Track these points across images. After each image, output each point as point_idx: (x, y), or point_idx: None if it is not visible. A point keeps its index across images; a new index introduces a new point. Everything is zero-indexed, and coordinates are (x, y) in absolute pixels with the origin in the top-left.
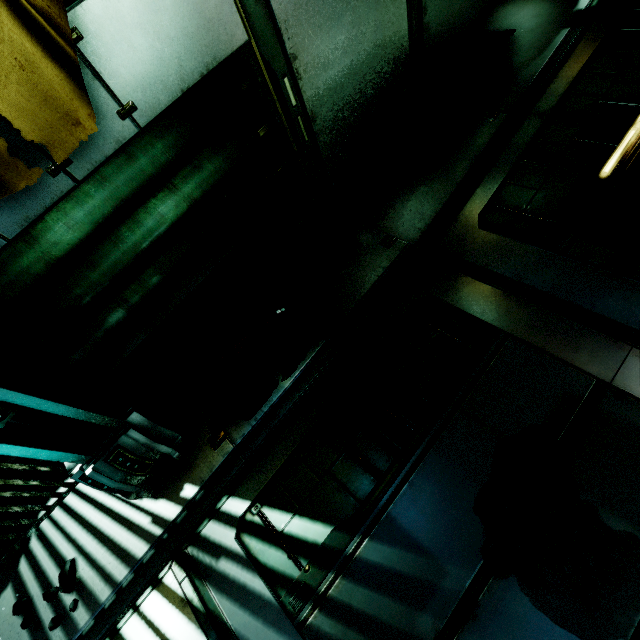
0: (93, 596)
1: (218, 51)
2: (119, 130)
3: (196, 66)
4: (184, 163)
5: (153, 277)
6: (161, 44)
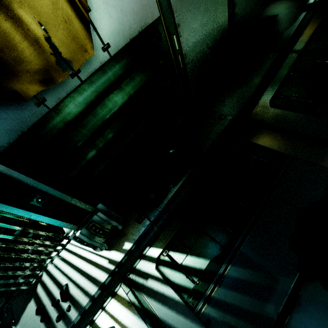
0: (79, 303)
1: (146, 20)
2: (102, 57)
3: (137, 27)
4: (126, 77)
5: (109, 134)
6: (123, 16)
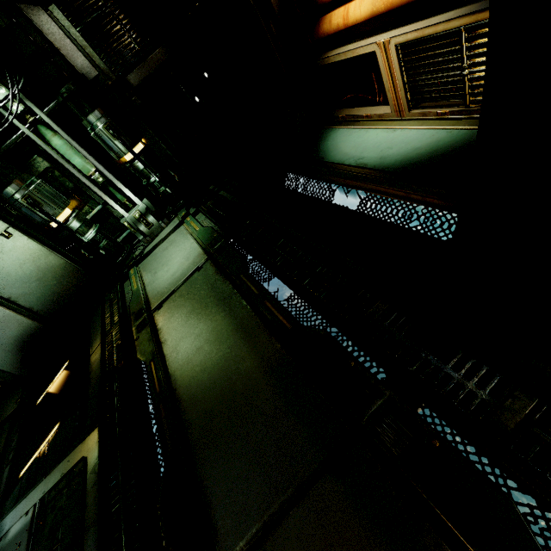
0: None
1: None
2: None
3: None
4: None
5: None
6: None
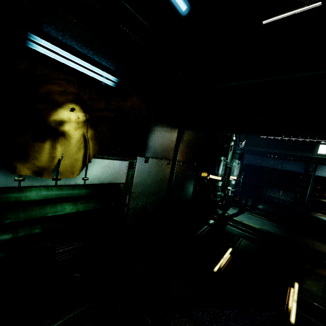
0: None
1: (116, 181)
2: (79, 181)
3: (109, 180)
4: (84, 199)
5: (38, 229)
6: (105, 172)
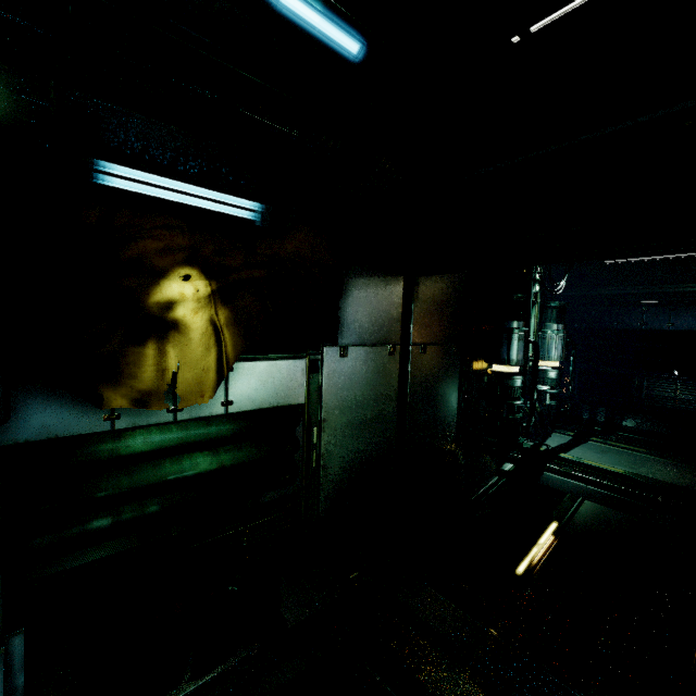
0: None
1: (287, 400)
2: (216, 409)
3: (273, 401)
4: (232, 442)
5: (154, 505)
6: (263, 387)
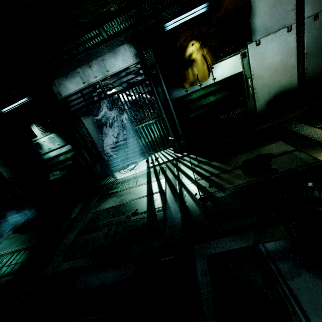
0: (159, 161)
1: (235, 72)
2: (211, 82)
3: (229, 74)
4: (219, 92)
5: (202, 111)
6: (224, 70)
